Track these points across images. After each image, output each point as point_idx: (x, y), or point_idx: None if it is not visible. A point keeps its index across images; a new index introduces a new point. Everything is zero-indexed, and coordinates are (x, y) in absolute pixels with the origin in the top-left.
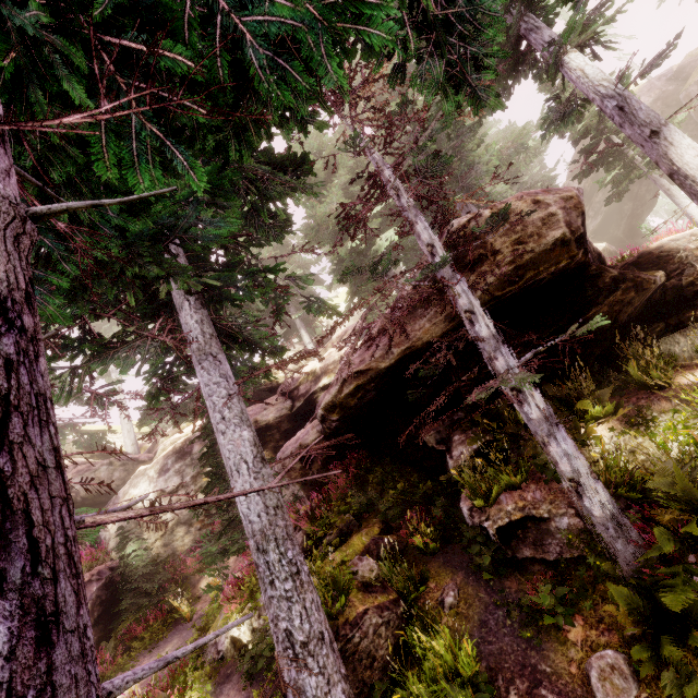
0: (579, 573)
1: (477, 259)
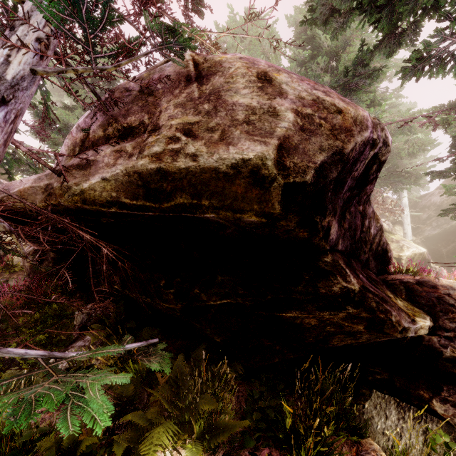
0: None
1: (135, 126)
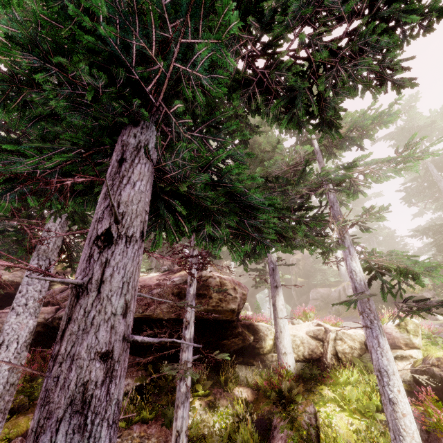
0: None
1: (203, 294)
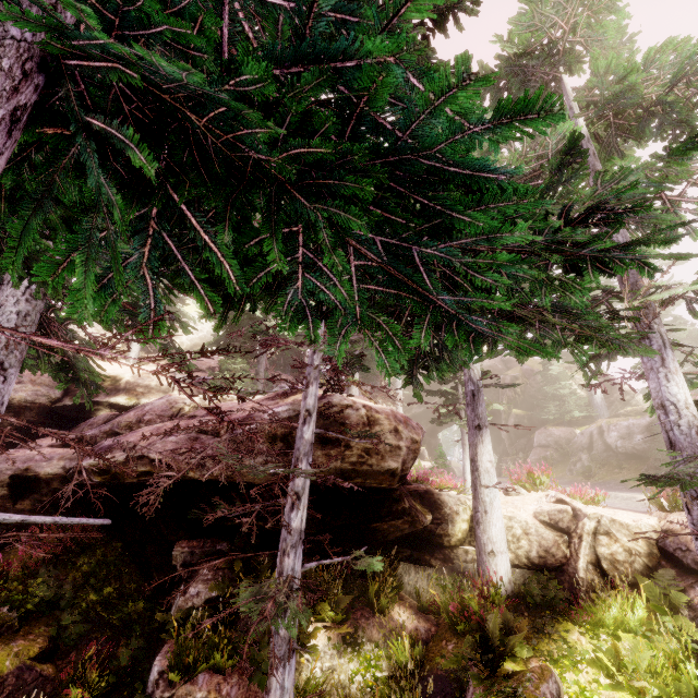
0: None
1: (333, 440)
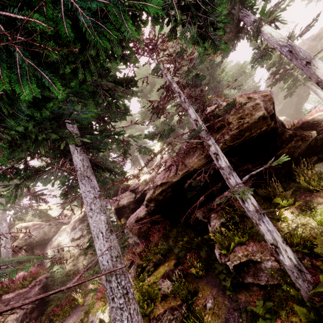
0: (278, 293)
1: (220, 126)
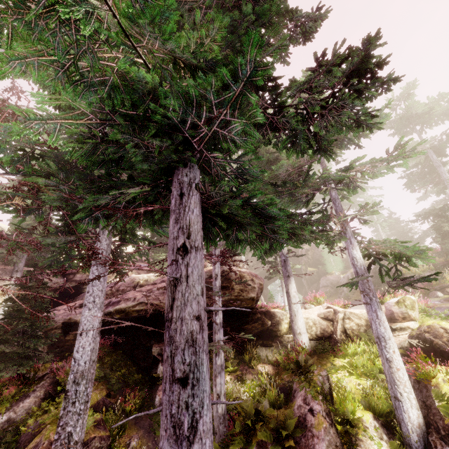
0: None
1: (226, 286)
